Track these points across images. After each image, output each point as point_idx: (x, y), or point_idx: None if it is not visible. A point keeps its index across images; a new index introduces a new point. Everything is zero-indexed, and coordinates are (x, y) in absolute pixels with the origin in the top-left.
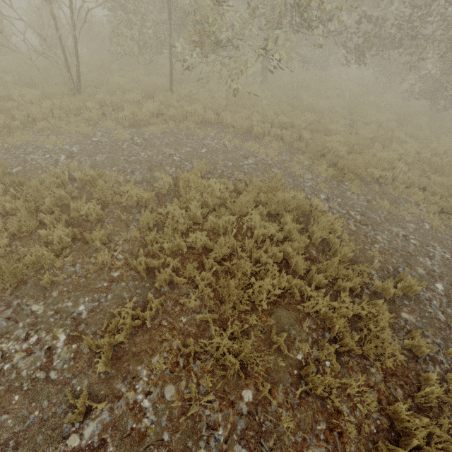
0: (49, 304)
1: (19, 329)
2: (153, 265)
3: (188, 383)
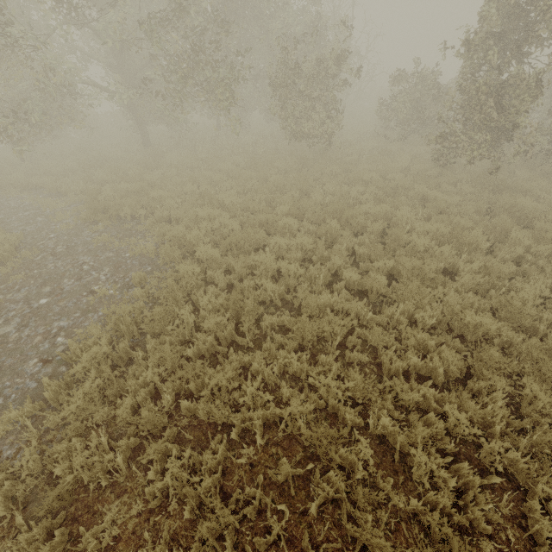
0: None
1: None
2: None
3: None
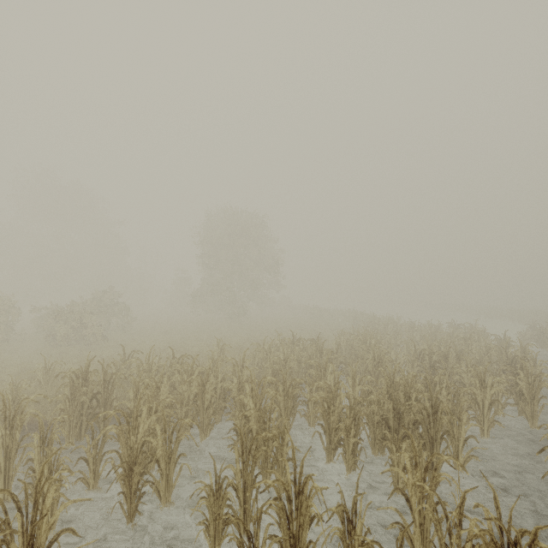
0: None
1: None
2: None
3: None
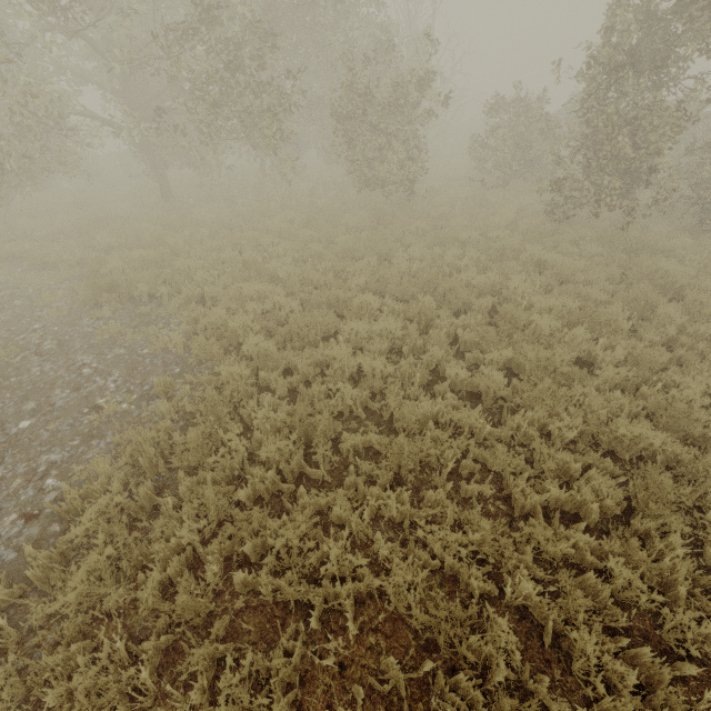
0: None
1: None
2: None
3: None
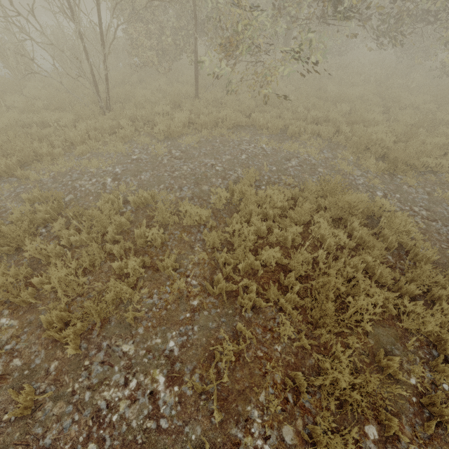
0: (138, 343)
1: (116, 374)
2: (231, 289)
3: (305, 421)
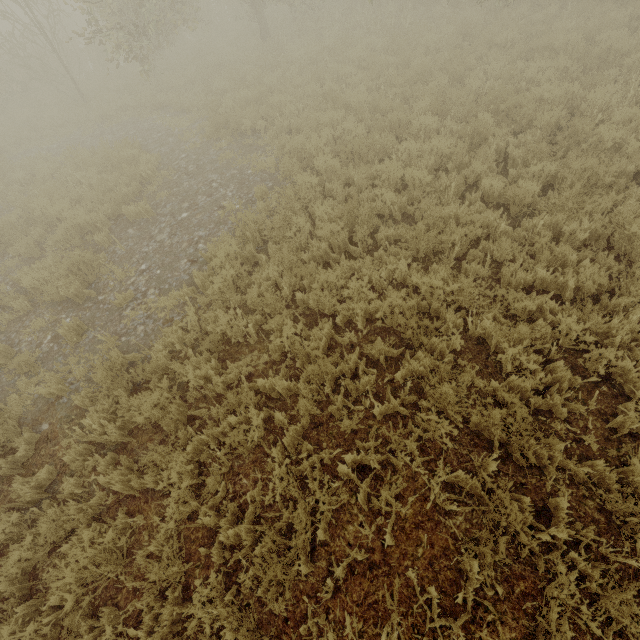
0: None
1: None
2: None
3: None
